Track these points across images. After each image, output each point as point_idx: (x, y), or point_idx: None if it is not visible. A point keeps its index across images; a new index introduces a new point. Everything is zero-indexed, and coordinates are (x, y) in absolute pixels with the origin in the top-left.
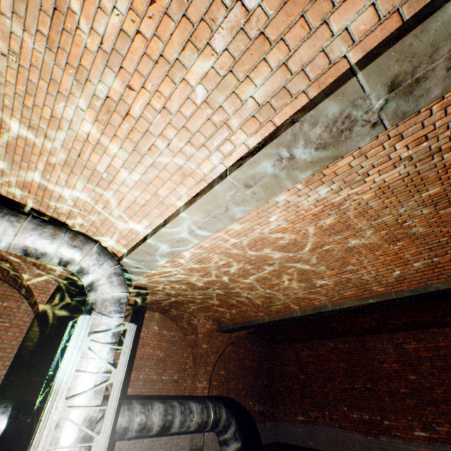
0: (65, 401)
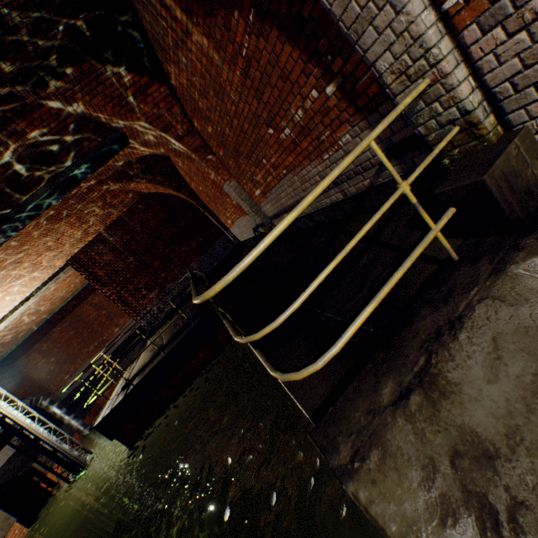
0: (2, 403)
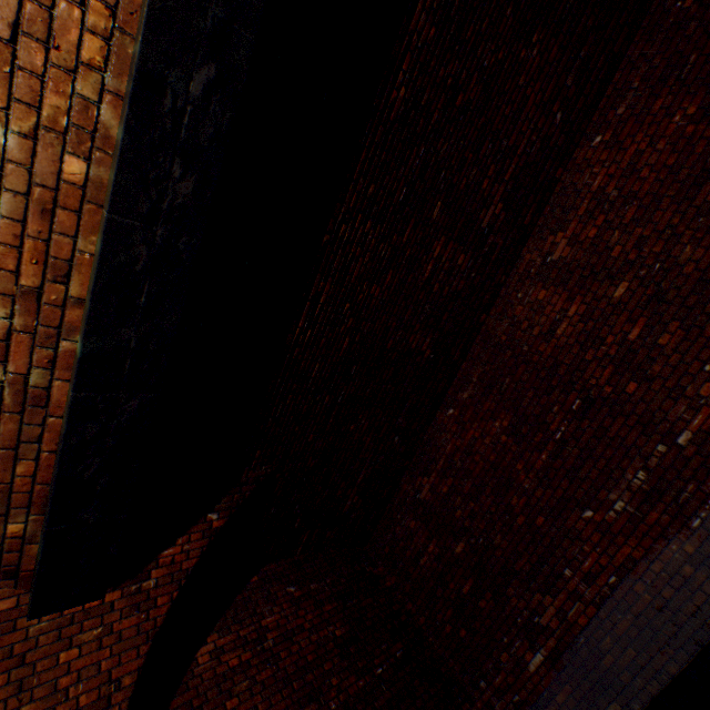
0: None
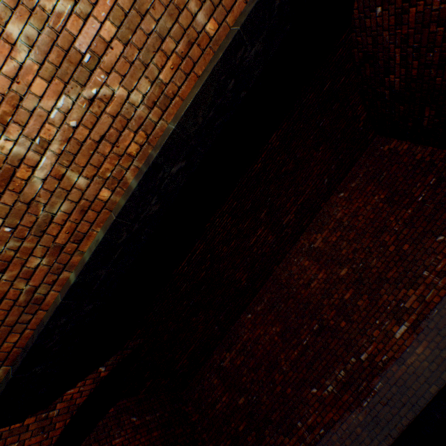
0: None
